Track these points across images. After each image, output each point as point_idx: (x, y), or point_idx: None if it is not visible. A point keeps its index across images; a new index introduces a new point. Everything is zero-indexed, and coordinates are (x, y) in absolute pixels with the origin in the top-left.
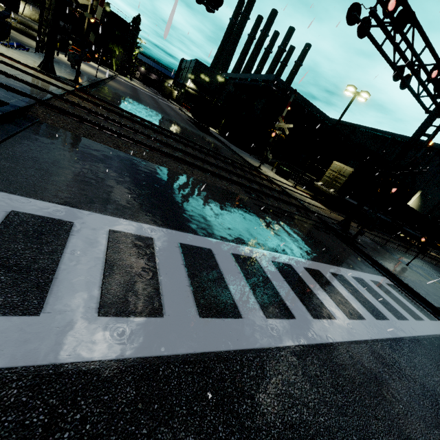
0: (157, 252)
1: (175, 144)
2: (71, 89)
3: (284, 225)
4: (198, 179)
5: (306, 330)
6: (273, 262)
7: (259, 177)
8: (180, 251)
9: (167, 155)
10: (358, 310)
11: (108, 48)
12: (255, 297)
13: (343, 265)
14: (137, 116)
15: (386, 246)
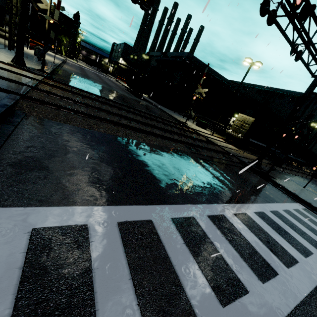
0: (160, 236)
1: (127, 114)
2: (41, 78)
3: (223, 172)
4: (154, 144)
5: (290, 284)
6: (235, 215)
7: (189, 131)
8: (175, 228)
9: (127, 127)
10: (304, 245)
11: (57, 38)
12: (244, 261)
13: (272, 200)
14: (94, 94)
15: (283, 172)
